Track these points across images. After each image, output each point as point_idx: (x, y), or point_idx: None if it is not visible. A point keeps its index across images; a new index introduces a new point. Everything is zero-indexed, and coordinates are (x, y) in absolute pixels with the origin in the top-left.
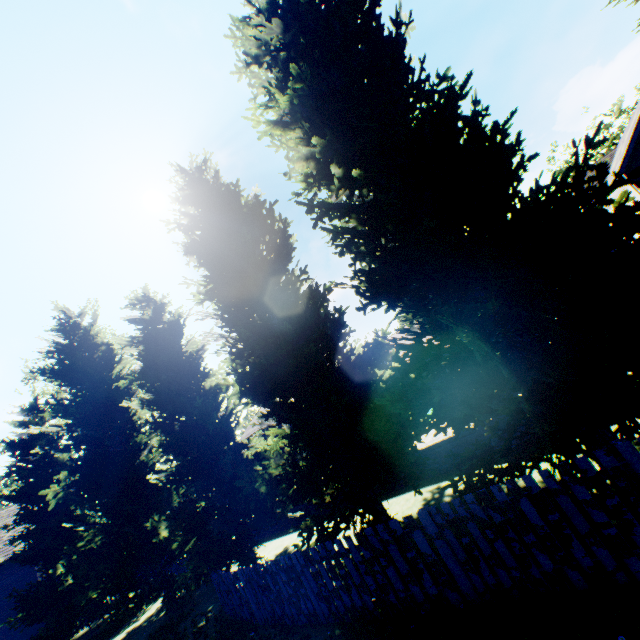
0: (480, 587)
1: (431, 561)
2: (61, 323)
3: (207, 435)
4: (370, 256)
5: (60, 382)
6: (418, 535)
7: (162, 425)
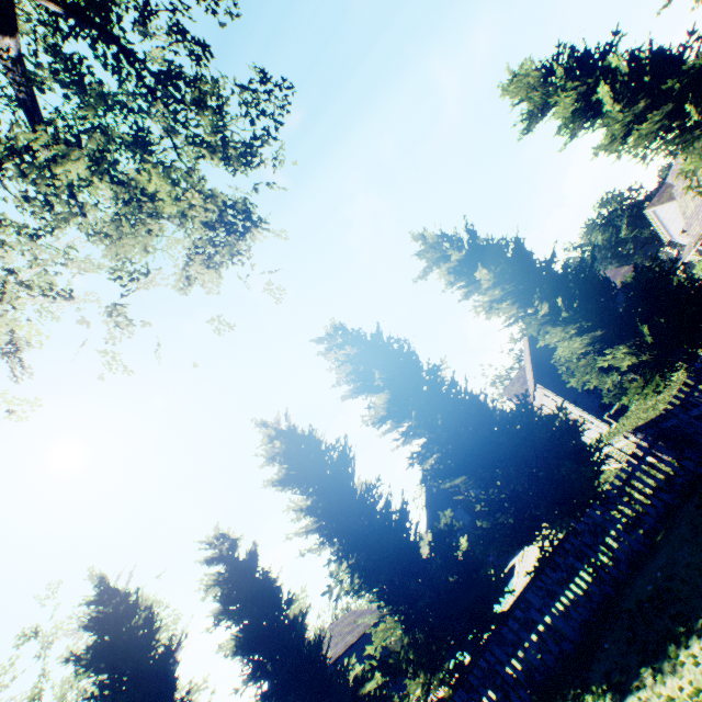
0: (576, 627)
1: (547, 626)
2: (100, 591)
3: (312, 660)
4: (439, 455)
5: (89, 672)
6: (533, 612)
7: (261, 665)
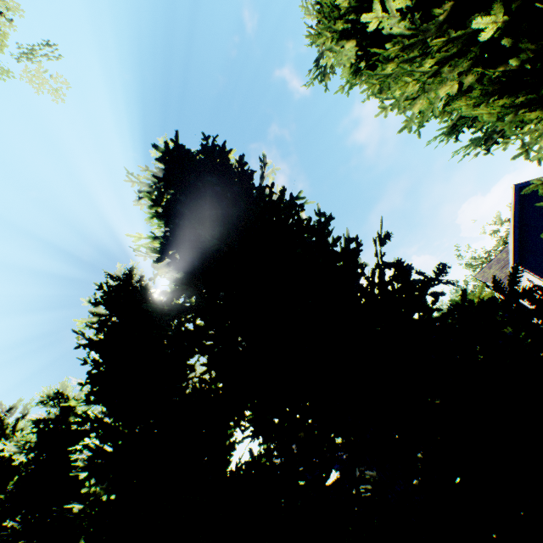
0: None
1: None
2: None
3: None
4: (208, 363)
5: None
6: None
7: None
